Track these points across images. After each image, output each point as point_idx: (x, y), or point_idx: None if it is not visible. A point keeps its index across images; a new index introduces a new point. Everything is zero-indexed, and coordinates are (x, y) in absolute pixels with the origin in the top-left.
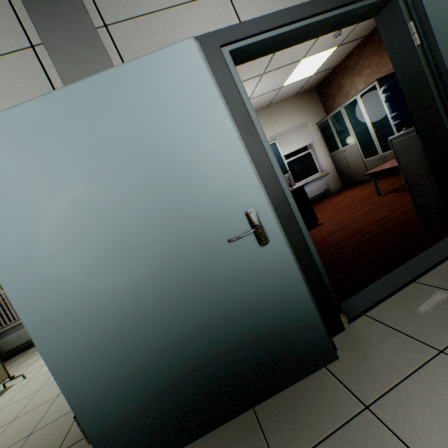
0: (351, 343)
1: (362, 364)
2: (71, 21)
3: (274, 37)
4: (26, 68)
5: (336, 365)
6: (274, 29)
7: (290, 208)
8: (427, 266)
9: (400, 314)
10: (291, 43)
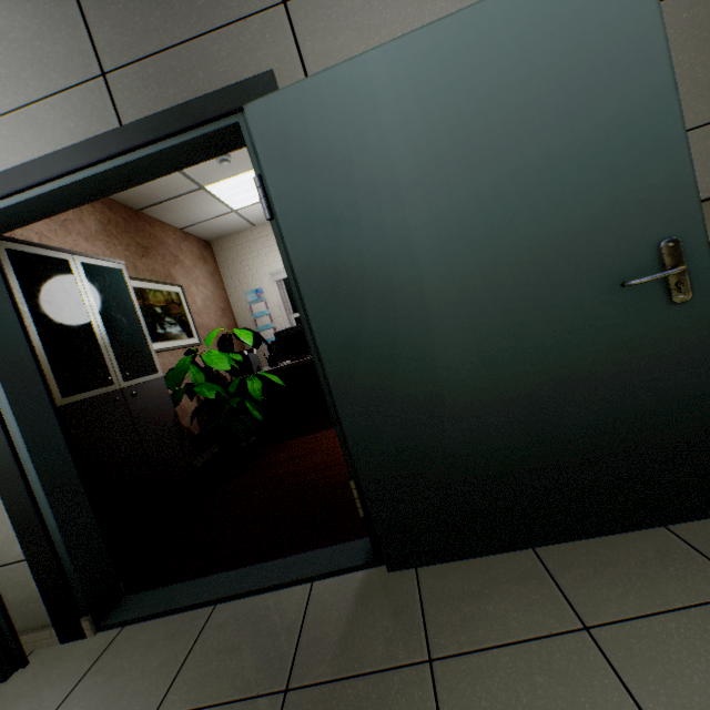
0: (53, 664)
1: (4, 704)
2: None
3: (14, 206)
4: None
5: (4, 687)
6: (4, 197)
7: (16, 461)
8: (253, 586)
9: (124, 653)
10: (81, 199)
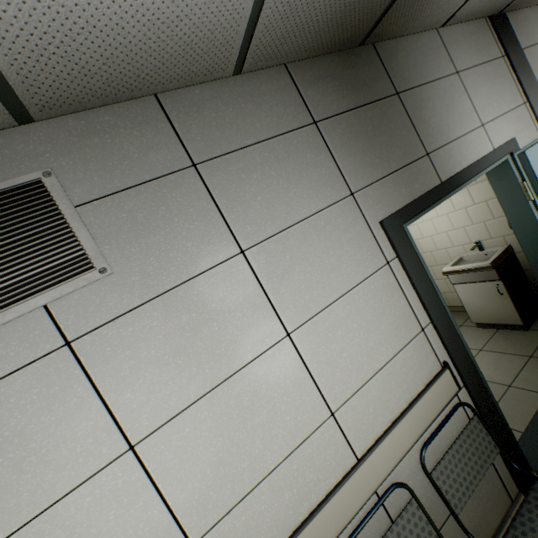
0: None
1: None
2: (535, 90)
3: None
4: (524, 114)
5: None
6: None
7: None
8: None
9: None
10: None
